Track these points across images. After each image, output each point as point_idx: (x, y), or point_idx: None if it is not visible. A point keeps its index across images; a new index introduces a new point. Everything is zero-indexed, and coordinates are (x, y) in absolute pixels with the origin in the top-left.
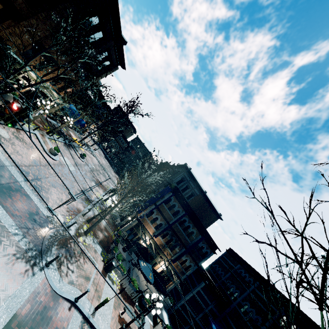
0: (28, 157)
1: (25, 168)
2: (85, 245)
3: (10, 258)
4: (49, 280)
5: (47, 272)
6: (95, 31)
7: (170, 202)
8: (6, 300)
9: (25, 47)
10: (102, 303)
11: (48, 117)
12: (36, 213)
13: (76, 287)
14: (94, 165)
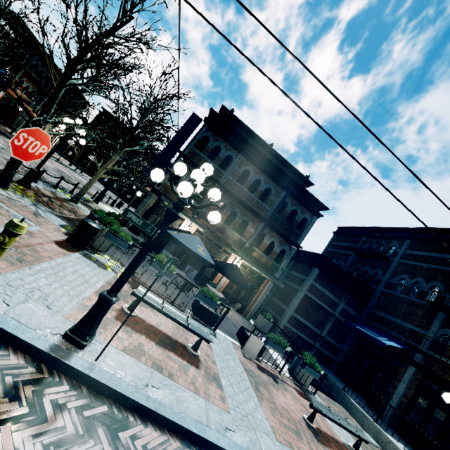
0: None
1: None
2: None
3: None
4: None
5: None
6: None
7: (209, 144)
8: None
9: None
10: None
11: None
12: None
13: None
14: (76, 178)
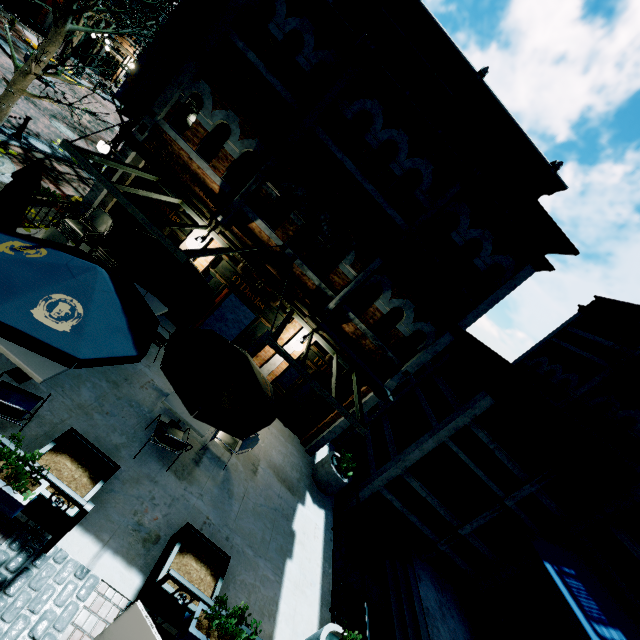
0: None
1: None
2: None
3: None
4: None
5: None
6: None
7: (272, 24)
8: None
9: None
10: None
11: None
12: None
13: None
14: None
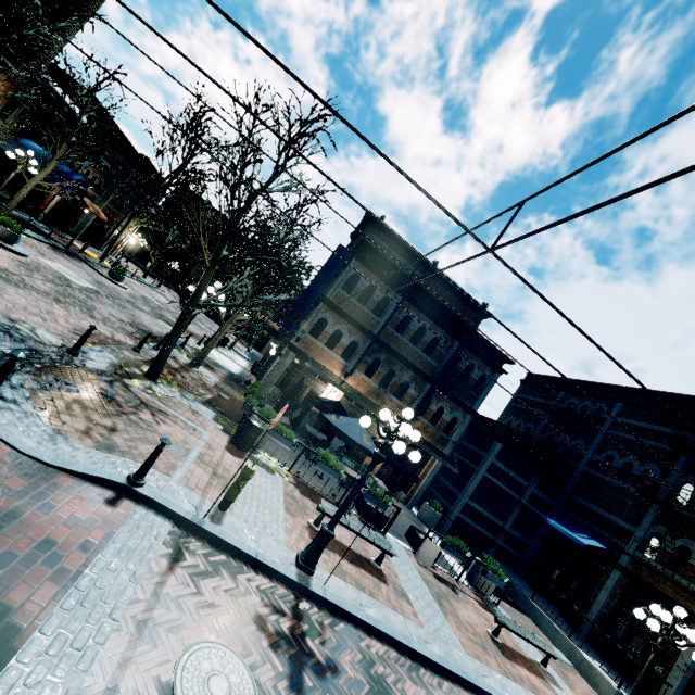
0: None
1: None
2: (155, 397)
3: None
4: None
5: None
6: None
7: (359, 284)
8: None
9: None
10: (233, 484)
11: None
12: None
13: (131, 459)
14: (161, 303)
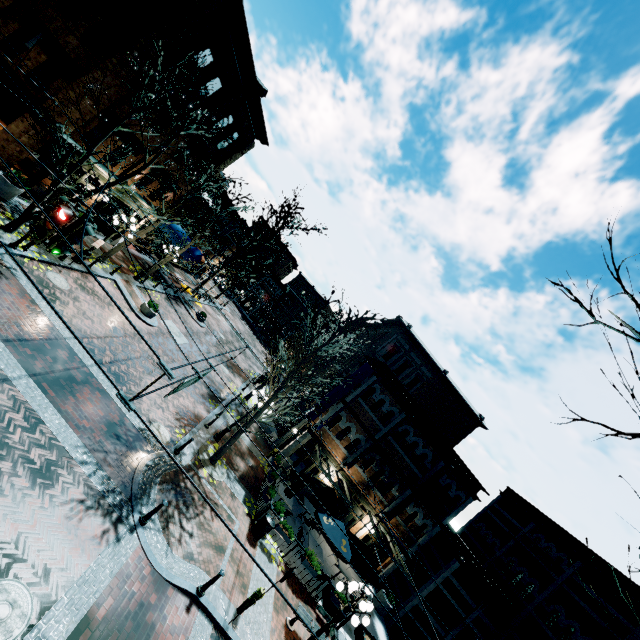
0: (103, 321)
1: (99, 341)
2: (213, 485)
3: (74, 508)
4: (146, 552)
5: (143, 535)
6: (208, 78)
7: (374, 396)
8: (68, 589)
9: (88, 123)
10: (249, 598)
11: (137, 251)
12: (120, 423)
13: (198, 565)
14: (224, 333)
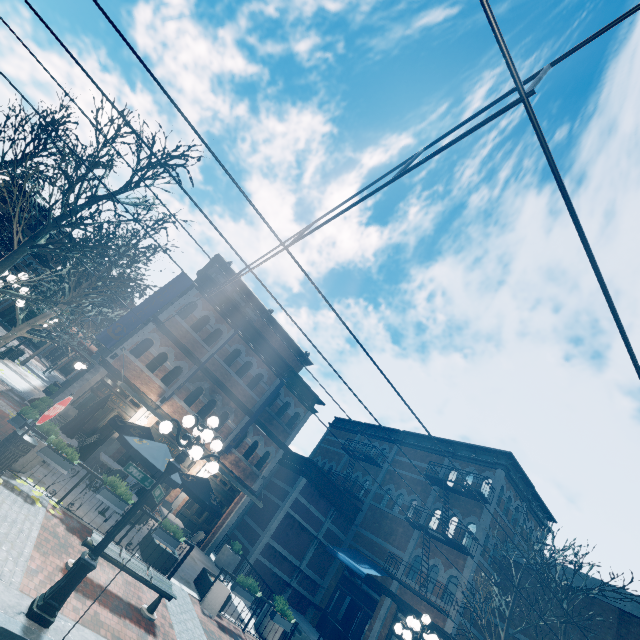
0: None
1: None
2: None
3: None
4: None
5: None
6: None
7: (196, 312)
8: None
9: None
10: None
11: None
12: None
13: None
14: None
